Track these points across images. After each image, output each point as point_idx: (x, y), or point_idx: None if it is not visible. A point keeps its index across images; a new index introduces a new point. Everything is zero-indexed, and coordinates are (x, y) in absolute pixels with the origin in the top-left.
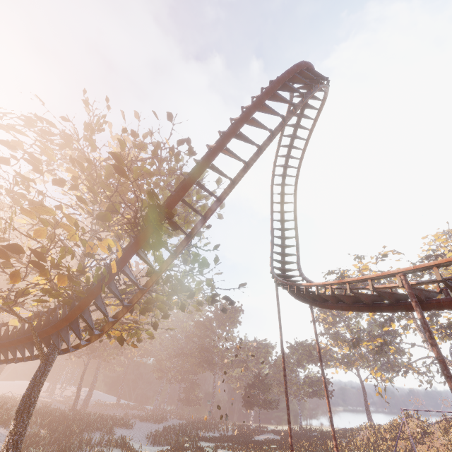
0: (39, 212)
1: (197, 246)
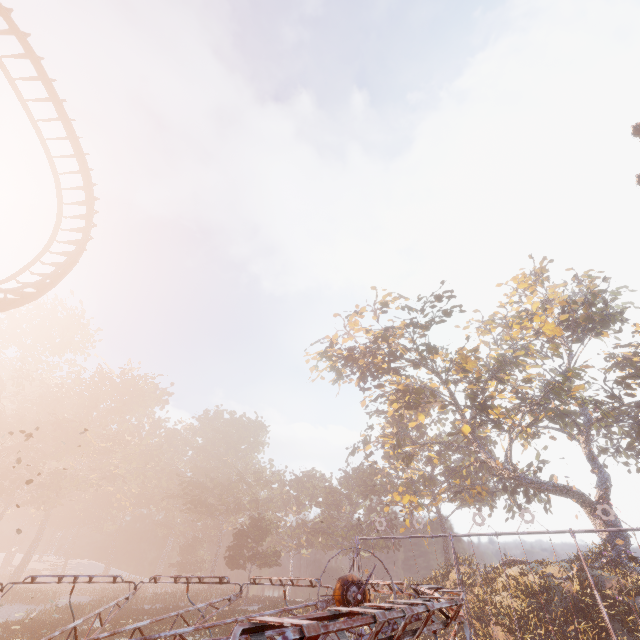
0: None
1: None
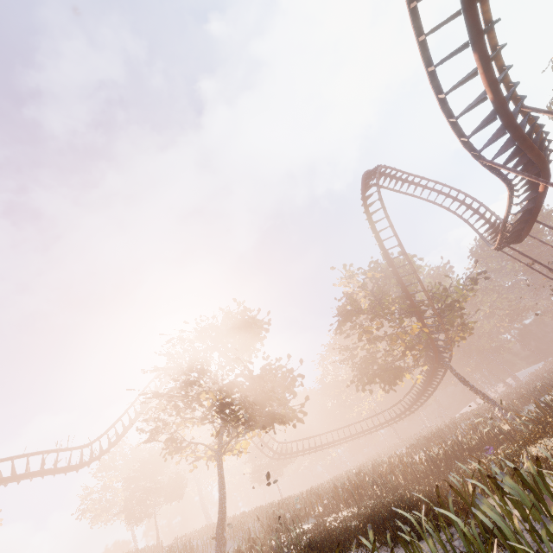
0: (393, 341)
1: (434, 292)
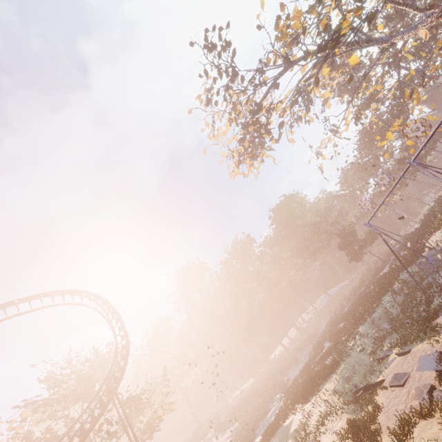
0: None
1: None
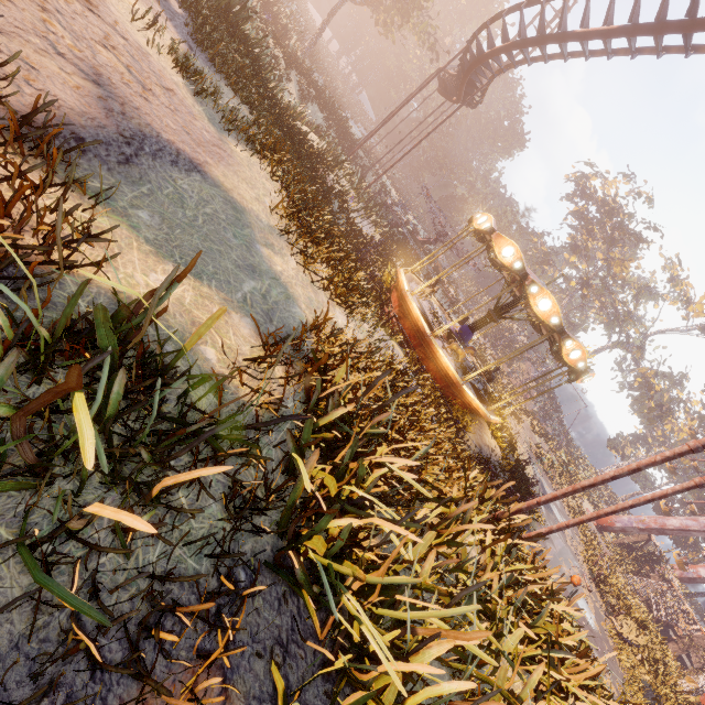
0: None
1: None
